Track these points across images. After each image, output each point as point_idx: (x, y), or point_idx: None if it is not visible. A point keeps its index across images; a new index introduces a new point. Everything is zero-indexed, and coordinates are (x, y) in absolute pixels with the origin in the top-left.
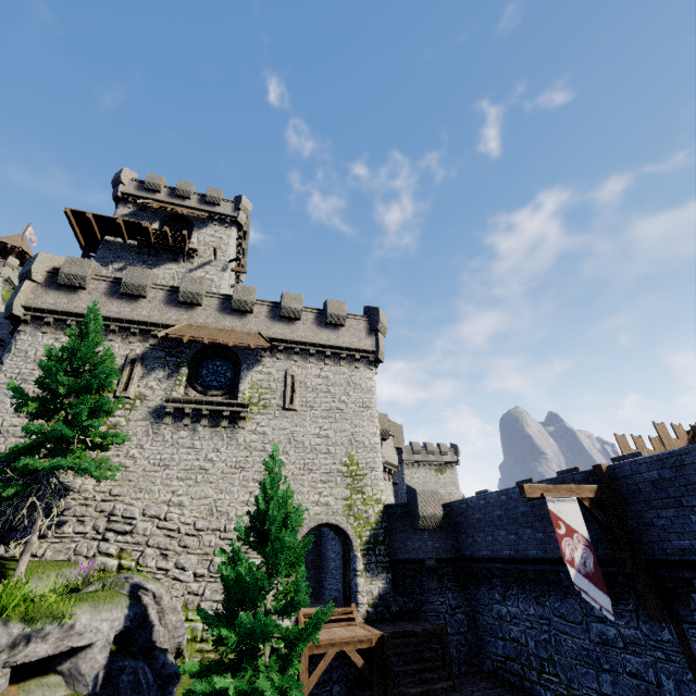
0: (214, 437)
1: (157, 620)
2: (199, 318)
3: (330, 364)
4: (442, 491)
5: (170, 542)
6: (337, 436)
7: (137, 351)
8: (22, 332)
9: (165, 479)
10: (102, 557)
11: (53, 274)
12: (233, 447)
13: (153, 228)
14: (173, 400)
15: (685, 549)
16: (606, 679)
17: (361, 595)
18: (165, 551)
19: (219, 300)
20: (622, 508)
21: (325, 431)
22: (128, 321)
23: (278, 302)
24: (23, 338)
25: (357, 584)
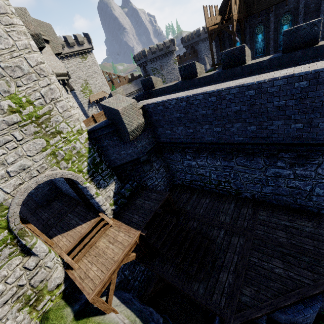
0: None
1: None
2: None
3: None
4: (89, 71)
5: None
6: None
7: None
8: None
9: None
10: None
11: None
12: None
13: None
14: None
15: None
16: (268, 188)
17: (104, 205)
18: None
19: None
20: None
21: None
22: None
23: None
24: None
25: (97, 203)
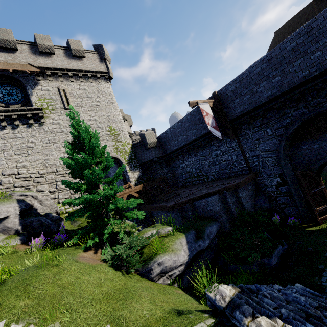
0: (28, 130)
1: (39, 205)
2: None
3: (83, 82)
4: None
5: (28, 183)
6: (100, 119)
7: None
8: None
9: (7, 156)
10: None
11: None
12: (43, 133)
13: None
14: None
15: (241, 111)
16: (217, 167)
17: (131, 178)
18: (27, 187)
19: None
20: (222, 106)
21: (93, 117)
22: None
23: (34, 42)
24: None
25: (128, 175)
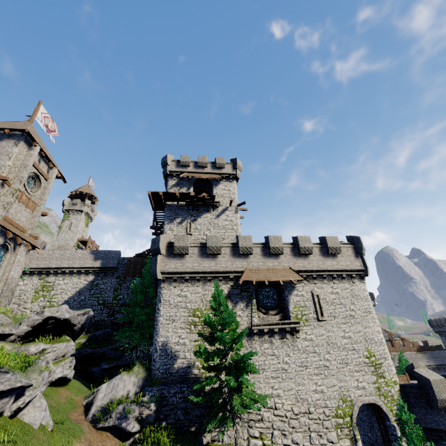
0: (284, 346)
1: None
2: (253, 263)
3: (336, 283)
4: None
5: (284, 425)
6: (356, 336)
7: (225, 292)
8: (163, 288)
9: (265, 378)
10: (253, 439)
11: (169, 247)
12: (296, 352)
13: (196, 194)
14: (256, 325)
15: None
16: None
17: None
18: (284, 432)
19: (260, 248)
20: None
21: (347, 333)
22: (216, 272)
23: (295, 243)
24: (165, 292)
25: None
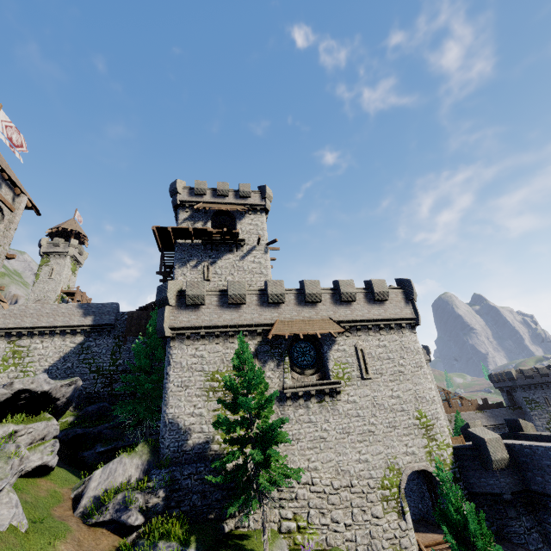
0: (322, 411)
1: None
2: (285, 313)
3: (384, 334)
4: None
5: (322, 502)
6: (405, 395)
7: (251, 349)
8: (172, 347)
9: (300, 450)
10: (285, 521)
11: (180, 296)
12: (337, 417)
13: (214, 230)
14: (289, 387)
15: None
16: None
17: None
18: (322, 510)
19: (294, 295)
20: None
21: (396, 392)
22: (240, 326)
23: (335, 288)
24: (175, 352)
25: None
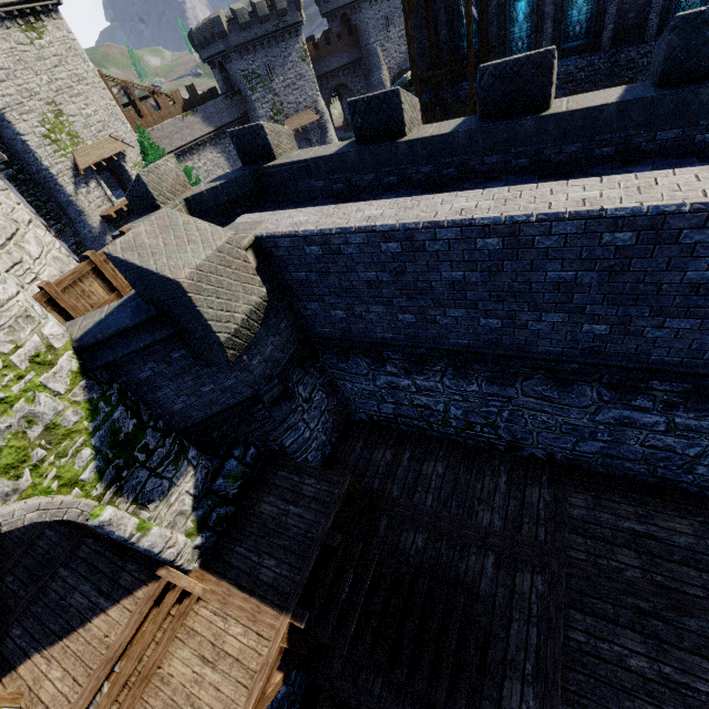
0: None
1: None
2: None
3: None
4: (61, 75)
5: None
6: None
7: None
8: None
9: None
10: None
11: None
12: None
13: None
14: None
15: None
16: (594, 445)
17: (169, 549)
18: None
19: None
20: None
21: None
22: None
23: None
24: None
25: (147, 551)
